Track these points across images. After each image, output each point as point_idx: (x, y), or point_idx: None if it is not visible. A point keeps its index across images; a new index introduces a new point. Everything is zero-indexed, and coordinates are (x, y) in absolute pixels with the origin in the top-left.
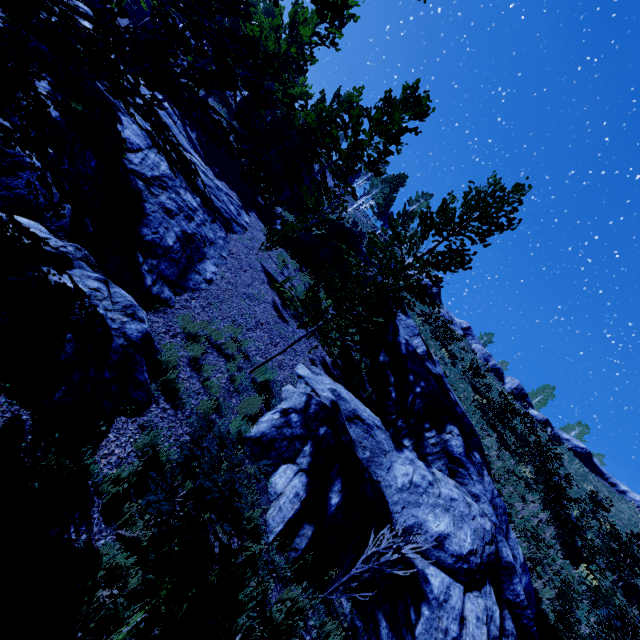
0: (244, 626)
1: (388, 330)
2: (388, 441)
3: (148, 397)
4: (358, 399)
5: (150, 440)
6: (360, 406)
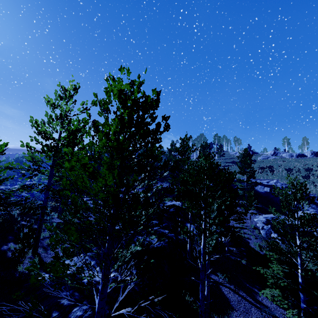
0: (286, 250)
1: (257, 193)
2: (282, 216)
3: (247, 240)
4: (269, 214)
5: (254, 243)
6: (271, 215)
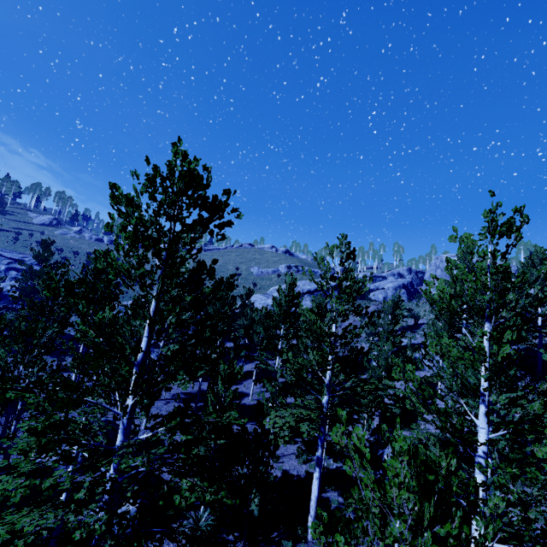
0: None
1: None
2: None
3: None
4: None
5: None
6: None
